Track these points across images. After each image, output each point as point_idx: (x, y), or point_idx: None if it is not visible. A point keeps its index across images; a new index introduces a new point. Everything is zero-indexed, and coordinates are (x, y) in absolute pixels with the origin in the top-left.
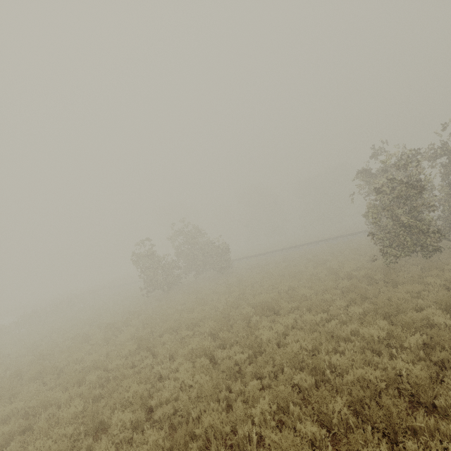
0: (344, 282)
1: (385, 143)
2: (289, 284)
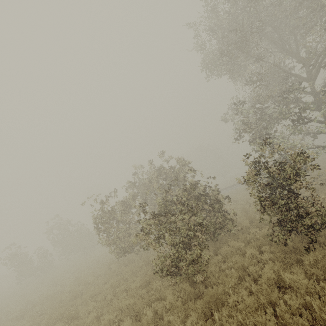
0: (93, 277)
1: (141, 165)
2: (80, 274)
